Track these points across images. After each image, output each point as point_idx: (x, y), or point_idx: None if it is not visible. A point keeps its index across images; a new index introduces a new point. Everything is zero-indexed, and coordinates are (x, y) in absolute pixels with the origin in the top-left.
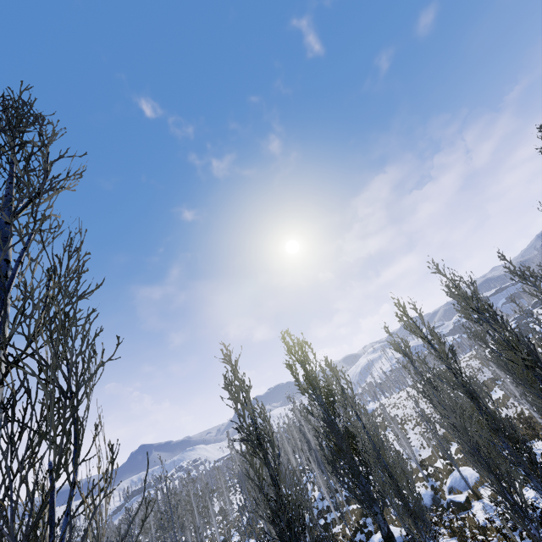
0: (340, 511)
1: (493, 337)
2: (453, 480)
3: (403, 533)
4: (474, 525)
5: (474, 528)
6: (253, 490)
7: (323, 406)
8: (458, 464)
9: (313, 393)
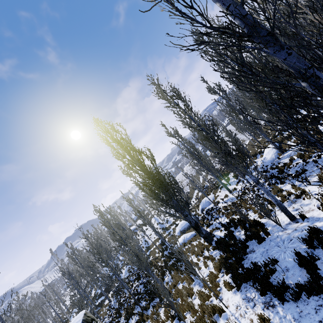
0: (159, 234)
1: (226, 100)
2: (202, 205)
3: (192, 233)
4: (228, 205)
5: (230, 203)
6: (92, 247)
7: (138, 164)
8: (200, 201)
9: (130, 154)
